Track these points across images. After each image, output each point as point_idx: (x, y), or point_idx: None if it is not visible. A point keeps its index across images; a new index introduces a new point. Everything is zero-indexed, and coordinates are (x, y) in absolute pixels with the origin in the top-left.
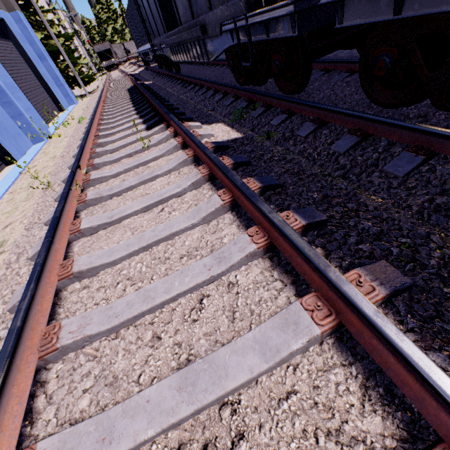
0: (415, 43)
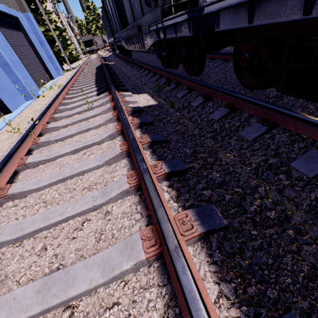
0: (263, 44)
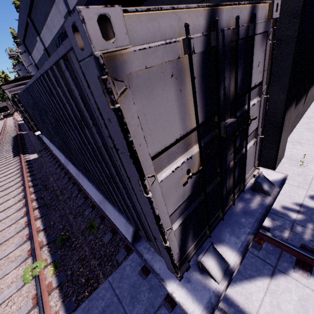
0: None
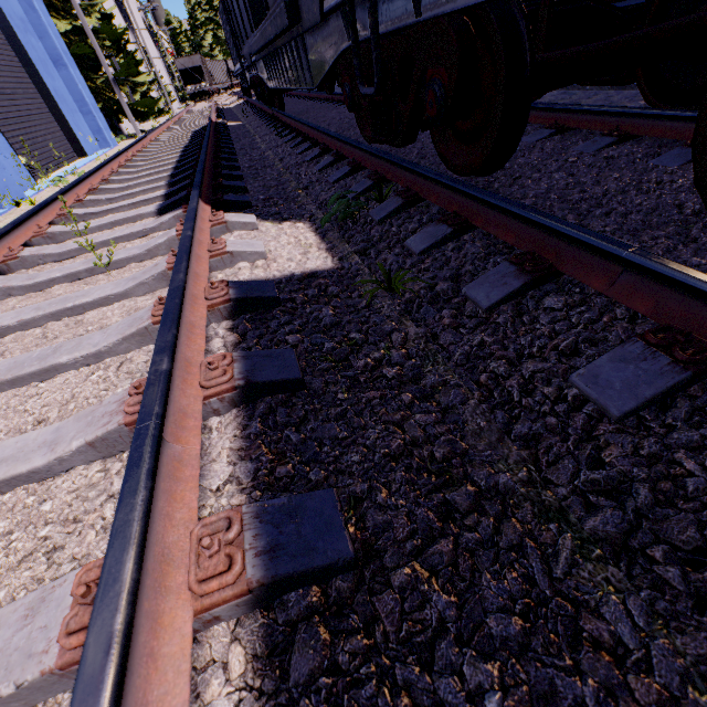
0: None
